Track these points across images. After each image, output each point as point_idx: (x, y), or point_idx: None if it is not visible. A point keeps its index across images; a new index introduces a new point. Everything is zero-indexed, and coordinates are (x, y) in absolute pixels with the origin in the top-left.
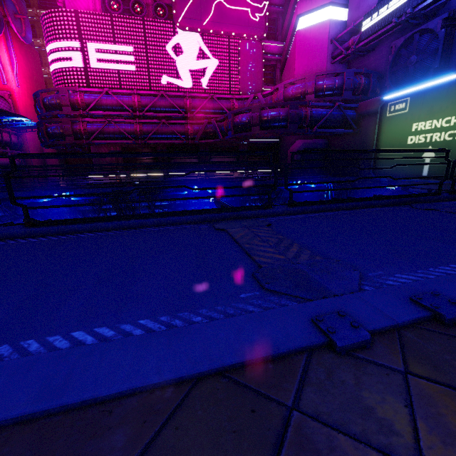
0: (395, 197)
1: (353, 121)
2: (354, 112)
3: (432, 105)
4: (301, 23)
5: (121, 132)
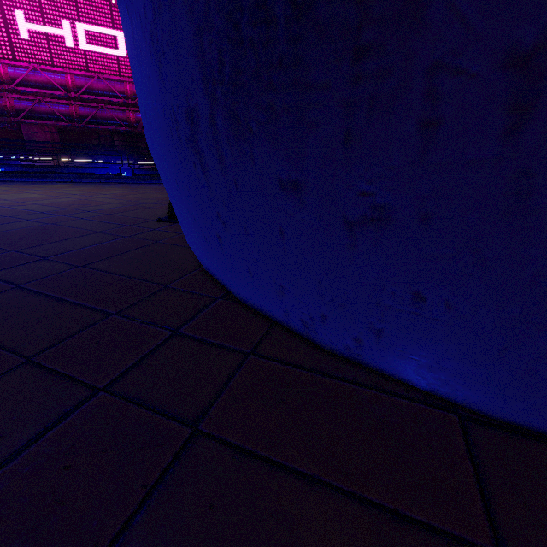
0: None
1: None
2: None
3: None
4: None
5: (55, 113)
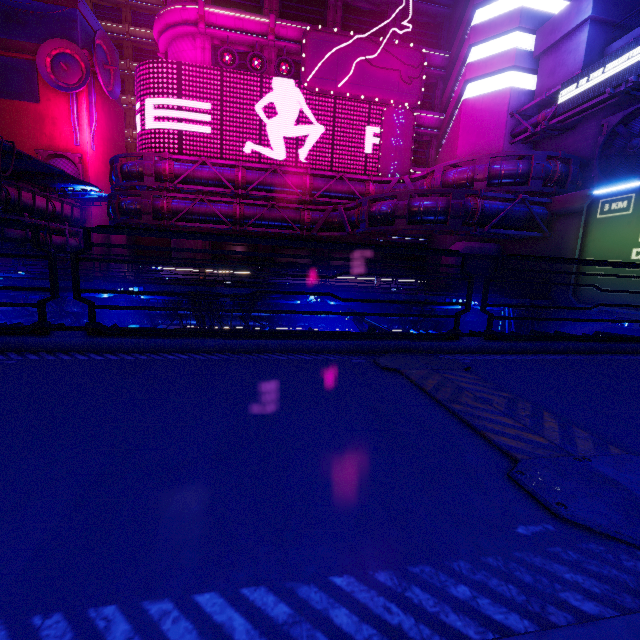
0: None
1: (543, 221)
2: (544, 209)
3: None
4: (469, 91)
5: (215, 213)
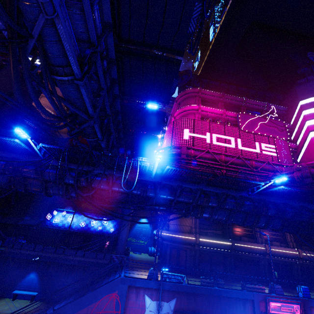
0: None
1: None
2: None
3: None
4: (312, 134)
5: (213, 172)
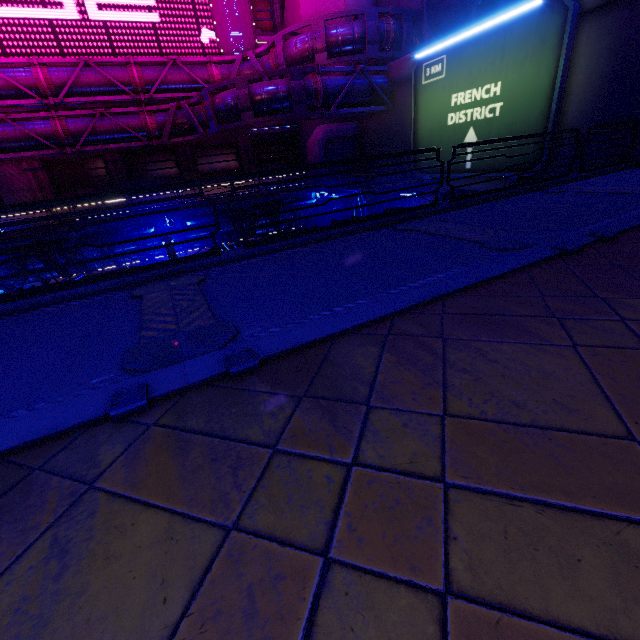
0: (382, 216)
1: (386, 92)
2: (385, 78)
3: (471, 66)
4: None
5: (30, 136)
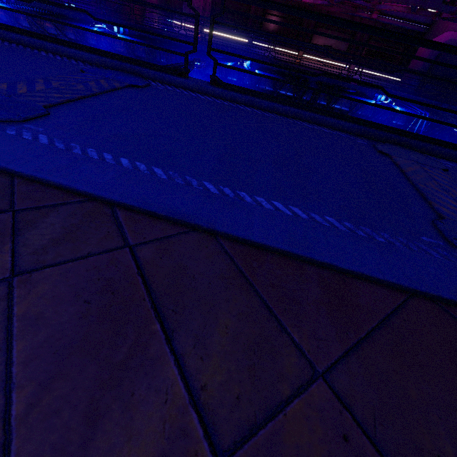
0: (378, 126)
1: None
2: None
3: None
4: None
5: None
